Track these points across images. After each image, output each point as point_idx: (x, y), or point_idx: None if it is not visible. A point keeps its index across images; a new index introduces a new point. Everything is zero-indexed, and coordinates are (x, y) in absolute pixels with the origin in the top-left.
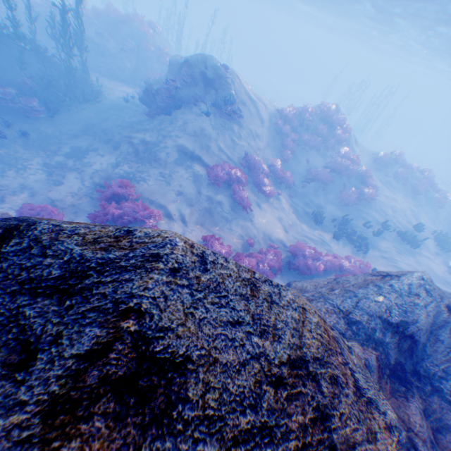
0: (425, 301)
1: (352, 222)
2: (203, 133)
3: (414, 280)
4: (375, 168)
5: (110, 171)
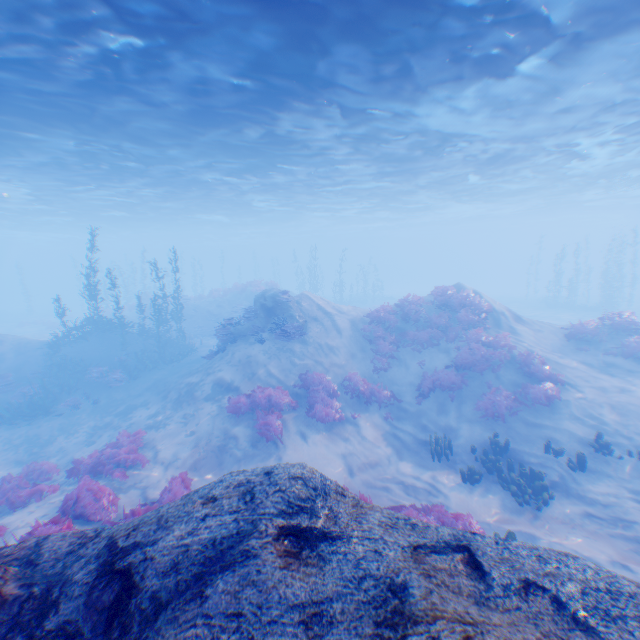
0: (220, 508)
1: (519, 447)
2: (249, 360)
3: (245, 475)
4: (574, 347)
5: (143, 421)
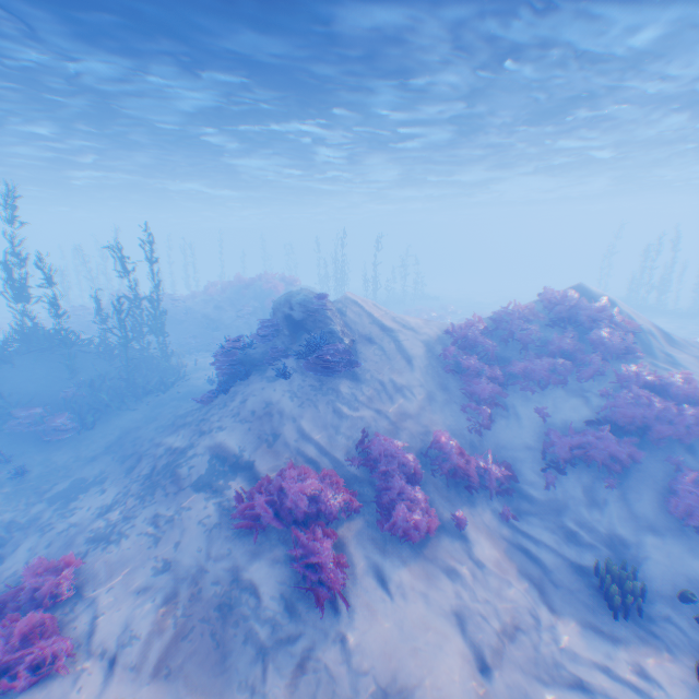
0: None
1: None
2: (269, 411)
3: None
4: None
5: (87, 520)
